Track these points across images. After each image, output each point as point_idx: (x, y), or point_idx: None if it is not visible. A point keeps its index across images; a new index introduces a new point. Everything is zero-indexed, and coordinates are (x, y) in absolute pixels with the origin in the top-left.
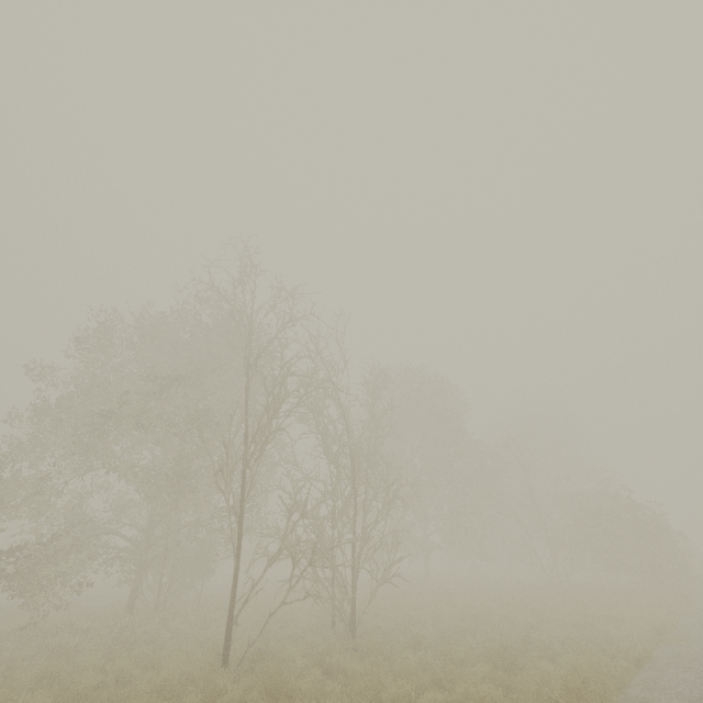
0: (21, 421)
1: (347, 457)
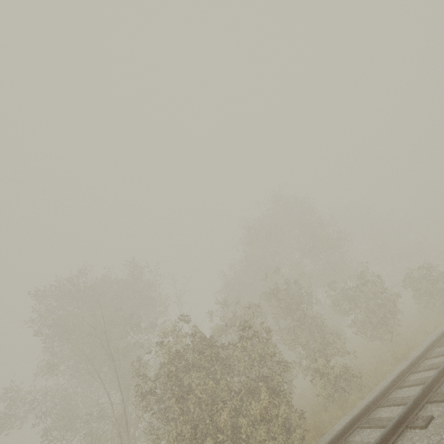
0: None
1: None
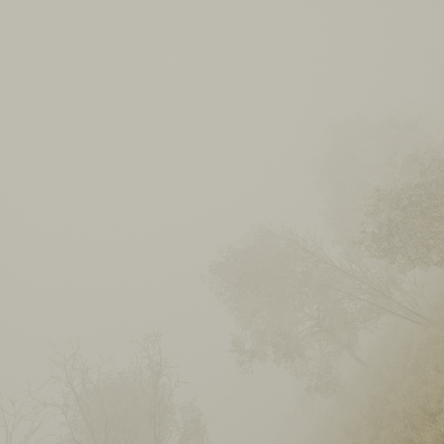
0: None
1: None
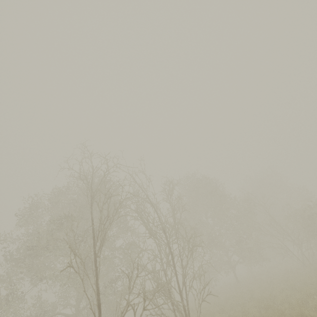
0: (1, 266)
1: (162, 231)
